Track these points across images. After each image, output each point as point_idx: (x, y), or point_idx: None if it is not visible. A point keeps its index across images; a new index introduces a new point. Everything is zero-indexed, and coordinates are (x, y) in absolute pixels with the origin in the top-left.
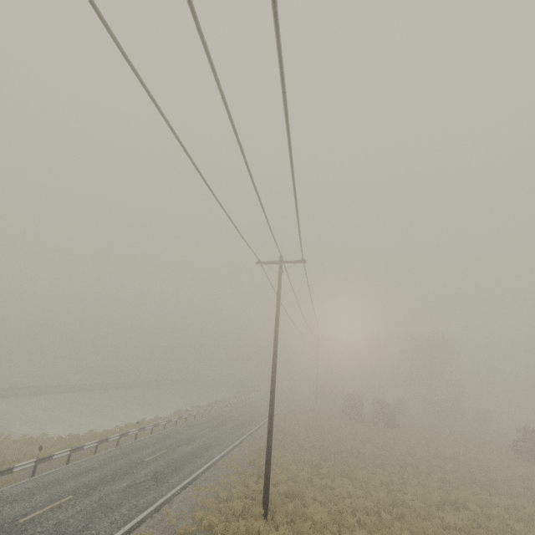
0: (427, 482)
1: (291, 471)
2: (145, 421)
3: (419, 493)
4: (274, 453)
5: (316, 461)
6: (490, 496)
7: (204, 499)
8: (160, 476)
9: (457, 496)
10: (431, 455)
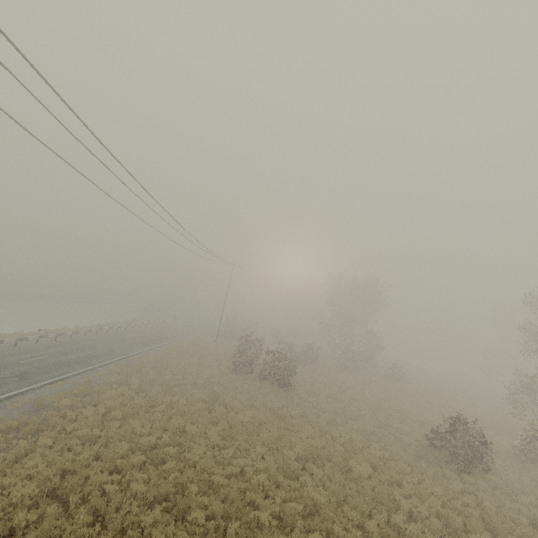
0: None
1: None
2: None
3: None
4: None
5: (25, 500)
6: None
7: None
8: None
9: None
10: (308, 454)
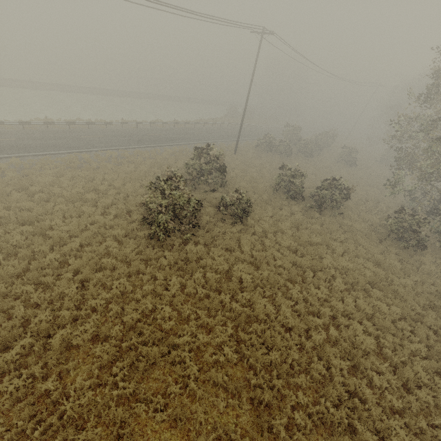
0: None
1: None
2: None
3: None
4: None
5: None
6: None
7: None
8: None
9: None
10: None
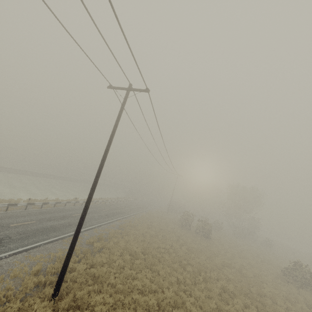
0: (212, 288)
1: (111, 257)
2: (46, 200)
3: (201, 298)
4: (112, 240)
5: (138, 252)
6: (257, 309)
7: (22, 267)
8: (5, 240)
9: (230, 308)
10: (224, 264)
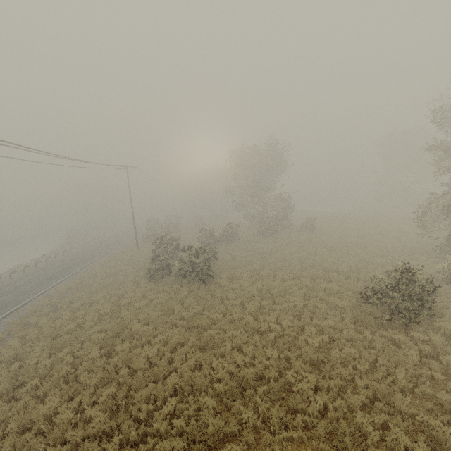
0: None
1: None
2: None
3: None
4: None
5: None
6: None
7: None
8: None
9: None
10: (233, 388)
